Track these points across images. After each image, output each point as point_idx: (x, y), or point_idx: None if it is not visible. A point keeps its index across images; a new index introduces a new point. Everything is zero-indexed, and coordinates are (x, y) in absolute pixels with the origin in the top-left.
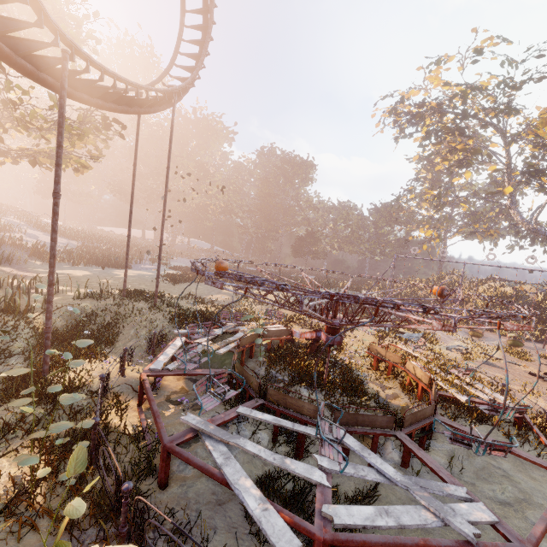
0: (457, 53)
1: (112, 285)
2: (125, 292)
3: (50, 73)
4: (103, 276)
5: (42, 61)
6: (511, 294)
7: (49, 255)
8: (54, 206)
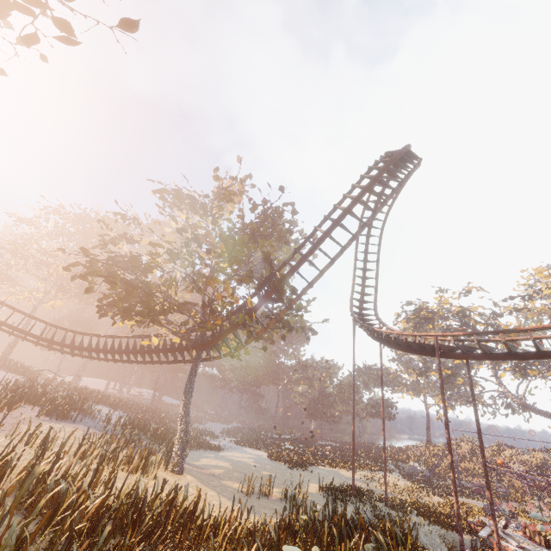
0: (458, 291)
1: (284, 478)
2: (354, 491)
3: (434, 348)
4: (246, 466)
5: (453, 349)
6: (539, 463)
7: (488, 478)
8: (482, 439)
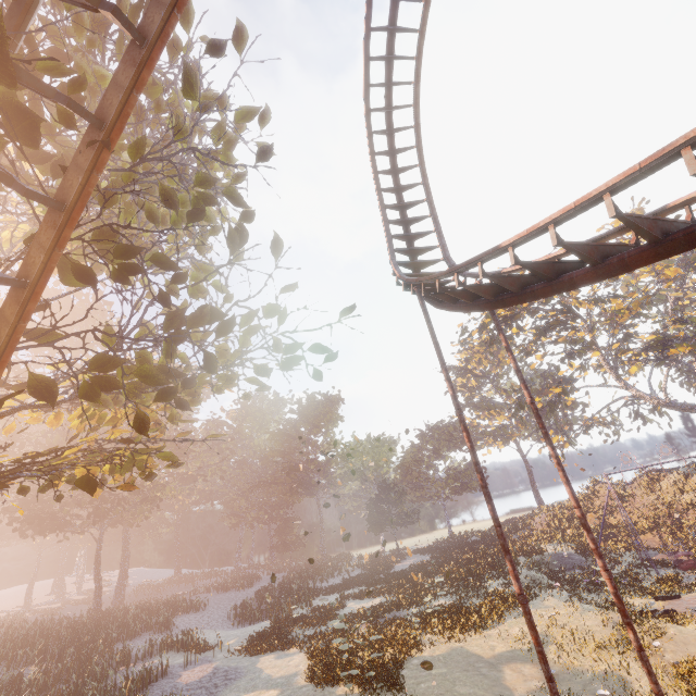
0: None
1: None
2: None
3: None
4: None
5: None
6: None
7: None
8: None
